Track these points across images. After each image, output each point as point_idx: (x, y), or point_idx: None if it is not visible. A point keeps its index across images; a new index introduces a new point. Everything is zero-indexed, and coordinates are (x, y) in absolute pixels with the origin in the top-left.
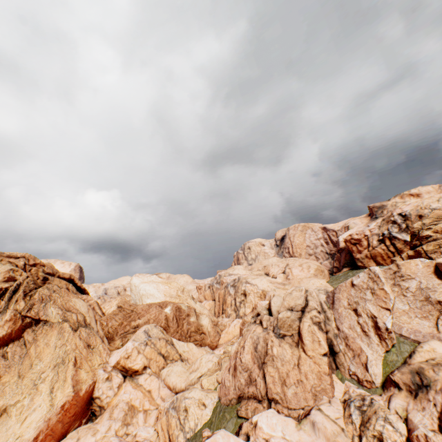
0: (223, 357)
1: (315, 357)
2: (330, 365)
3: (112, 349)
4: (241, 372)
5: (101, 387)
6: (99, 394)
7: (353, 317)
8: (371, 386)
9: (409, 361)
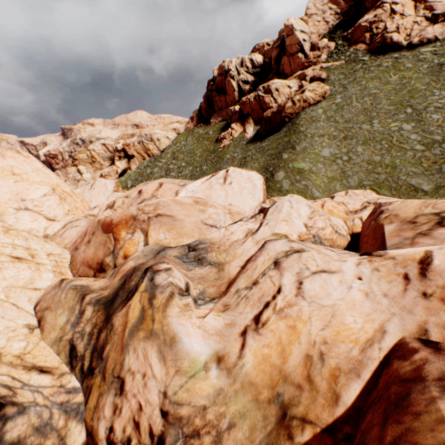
0: None
1: None
2: None
3: None
4: None
5: None
6: None
7: None
8: None
9: None
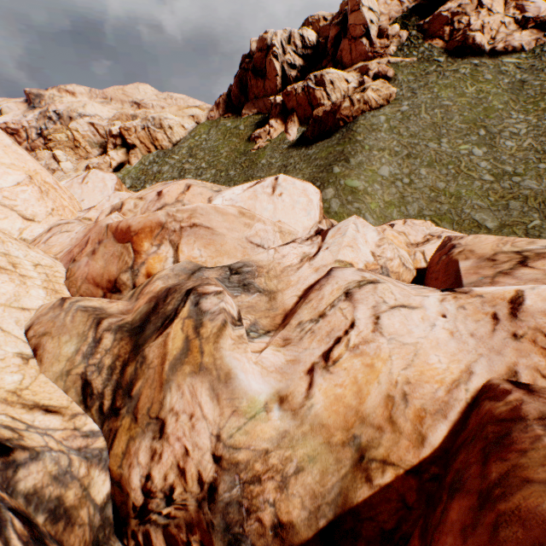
0: None
1: None
2: None
3: None
4: None
5: None
6: None
7: None
8: None
9: None
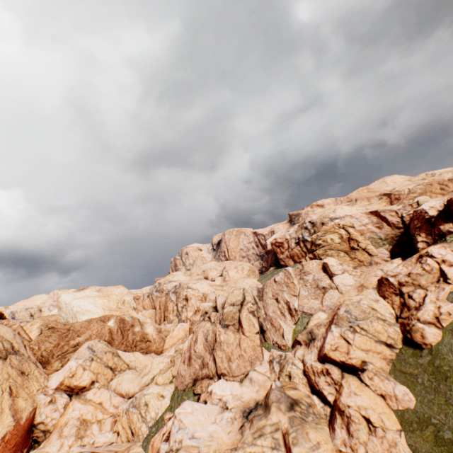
0: (175, 355)
1: (251, 336)
2: (261, 340)
3: (49, 372)
4: (196, 360)
5: (44, 411)
6: (42, 418)
7: (275, 304)
8: (286, 348)
9: (306, 327)
